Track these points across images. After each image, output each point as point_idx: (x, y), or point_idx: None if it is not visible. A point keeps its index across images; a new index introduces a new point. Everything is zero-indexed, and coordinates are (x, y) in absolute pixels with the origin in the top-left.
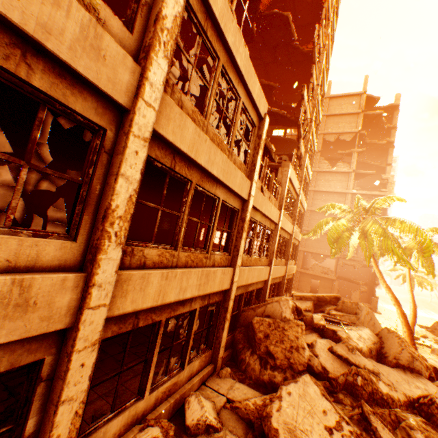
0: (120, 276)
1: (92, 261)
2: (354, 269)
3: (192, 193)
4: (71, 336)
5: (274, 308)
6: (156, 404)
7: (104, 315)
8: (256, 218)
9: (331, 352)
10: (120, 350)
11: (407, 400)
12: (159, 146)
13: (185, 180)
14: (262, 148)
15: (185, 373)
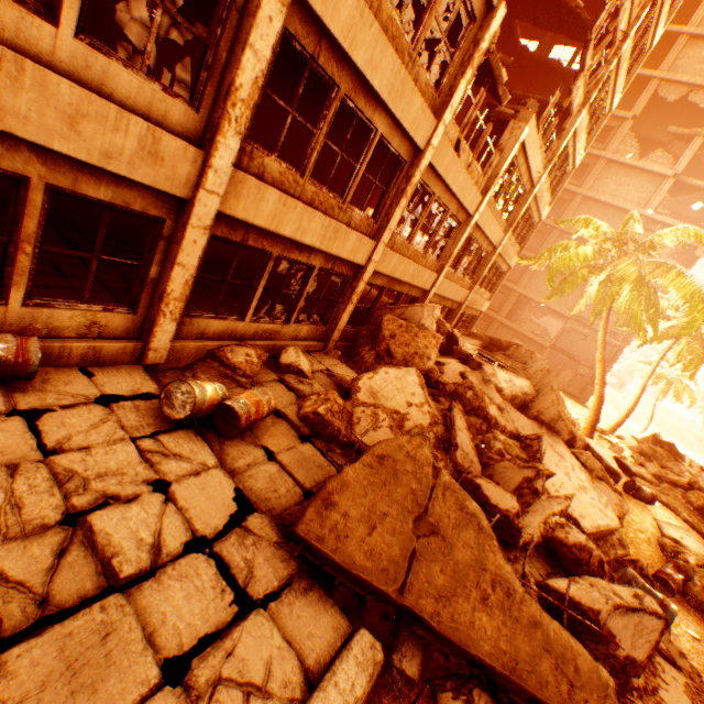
0: (235, 173)
1: (211, 142)
2: (587, 346)
3: (337, 107)
4: (188, 210)
5: (415, 313)
6: (255, 338)
7: (217, 206)
8: (433, 190)
9: (461, 377)
10: (228, 297)
11: (515, 433)
12: (302, 18)
13: (331, 83)
14: (475, 67)
15: (289, 330)
